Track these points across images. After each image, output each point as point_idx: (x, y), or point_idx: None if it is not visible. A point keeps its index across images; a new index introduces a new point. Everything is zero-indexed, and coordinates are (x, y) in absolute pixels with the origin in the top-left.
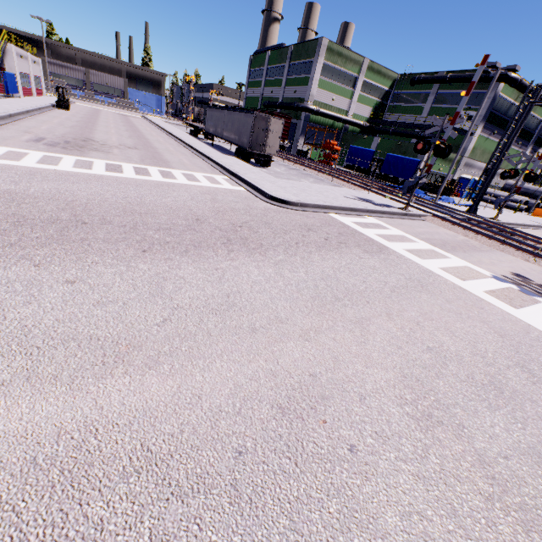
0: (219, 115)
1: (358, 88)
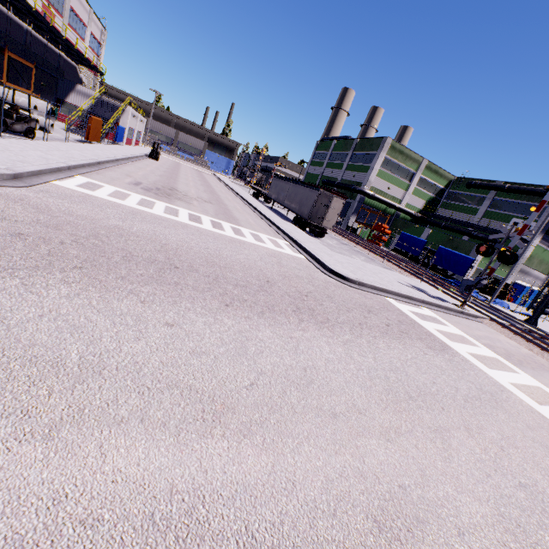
0: (284, 185)
1: (414, 182)
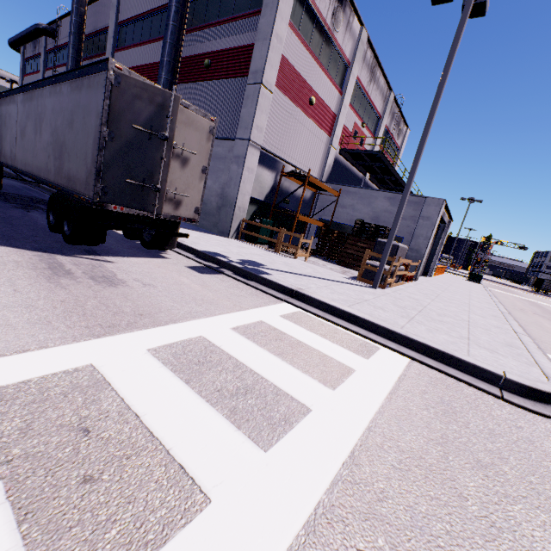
0: None
1: None
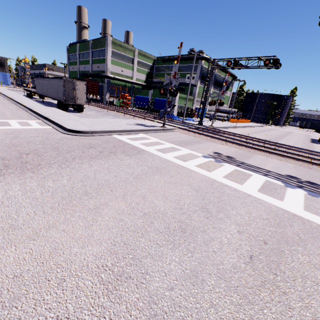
0: (43, 82)
1: (135, 64)
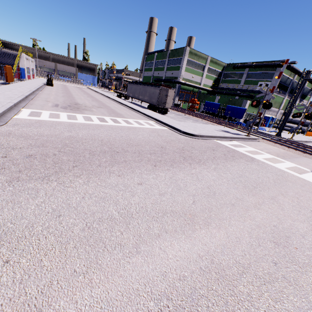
0: (136, 87)
1: (205, 71)
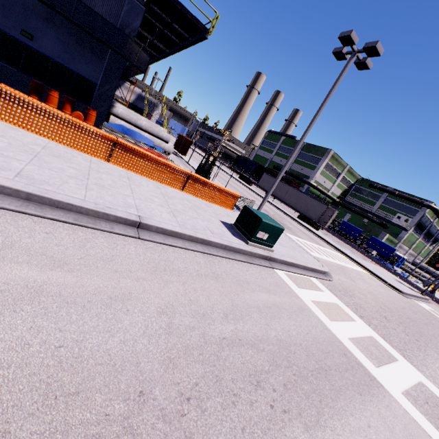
0: (281, 185)
1: (339, 179)
